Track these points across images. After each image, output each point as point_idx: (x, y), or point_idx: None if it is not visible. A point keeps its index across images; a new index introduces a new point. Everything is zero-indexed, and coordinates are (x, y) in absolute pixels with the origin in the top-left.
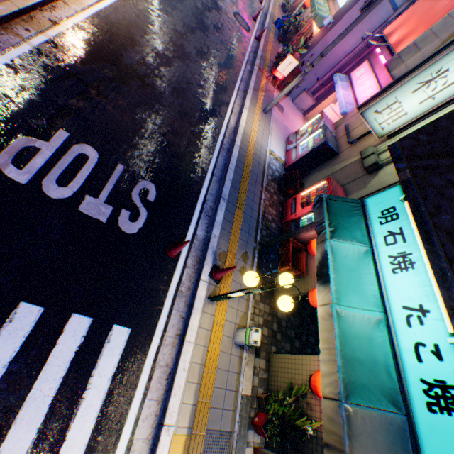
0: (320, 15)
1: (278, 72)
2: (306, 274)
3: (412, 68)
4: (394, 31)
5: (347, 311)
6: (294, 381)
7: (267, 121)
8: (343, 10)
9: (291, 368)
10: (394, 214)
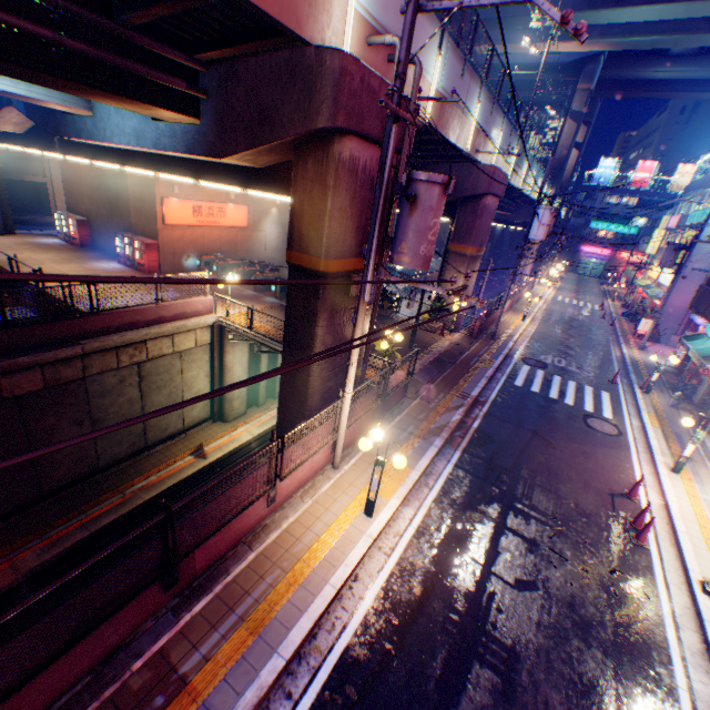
0: (653, 295)
1: (638, 330)
2: (704, 380)
3: None
4: None
5: (698, 349)
6: None
7: (644, 353)
8: (668, 286)
9: None
10: None
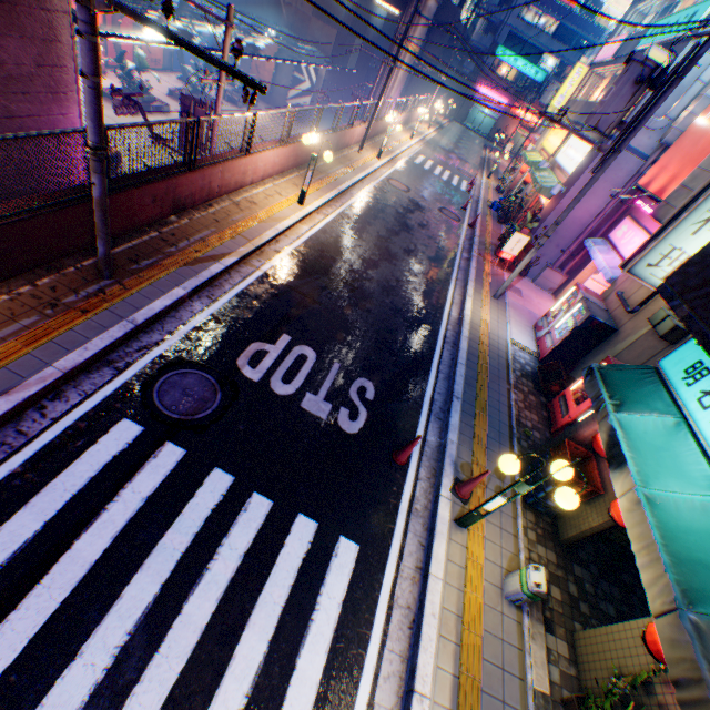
0: (545, 187)
1: (504, 253)
2: (603, 491)
3: (678, 210)
4: (651, 179)
5: (662, 496)
6: (626, 670)
7: (500, 307)
8: (574, 176)
9: (614, 648)
10: (702, 369)
